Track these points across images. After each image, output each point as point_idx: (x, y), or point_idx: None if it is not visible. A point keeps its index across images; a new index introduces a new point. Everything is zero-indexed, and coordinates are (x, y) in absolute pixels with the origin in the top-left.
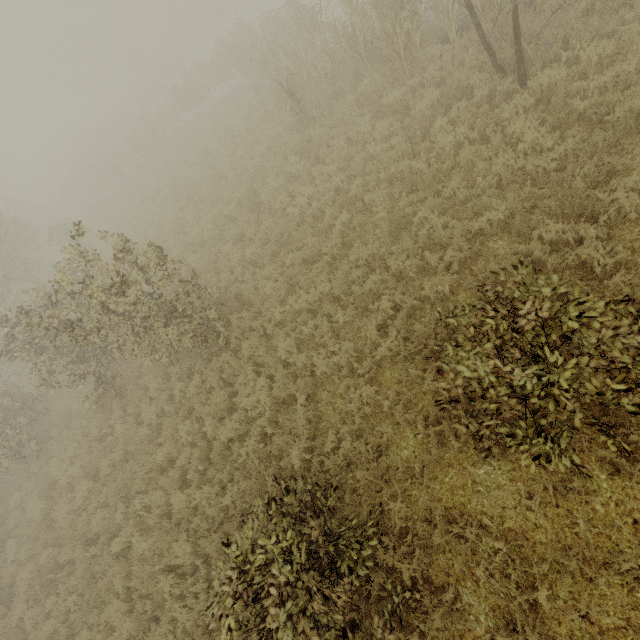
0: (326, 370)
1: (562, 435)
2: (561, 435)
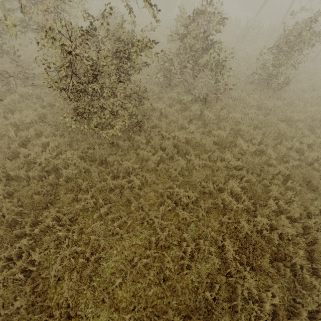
0: None
1: None
2: None
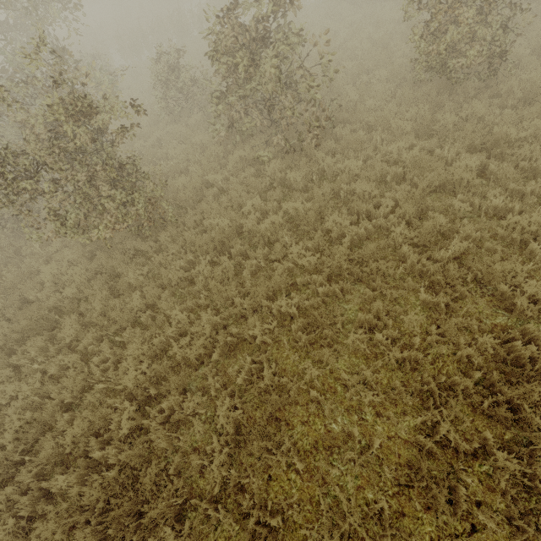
0: None
1: None
2: None
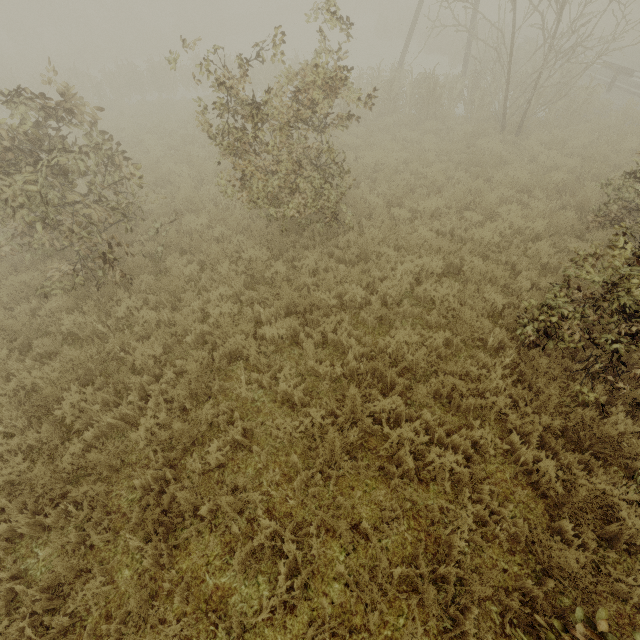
0: (482, 245)
1: None
2: None
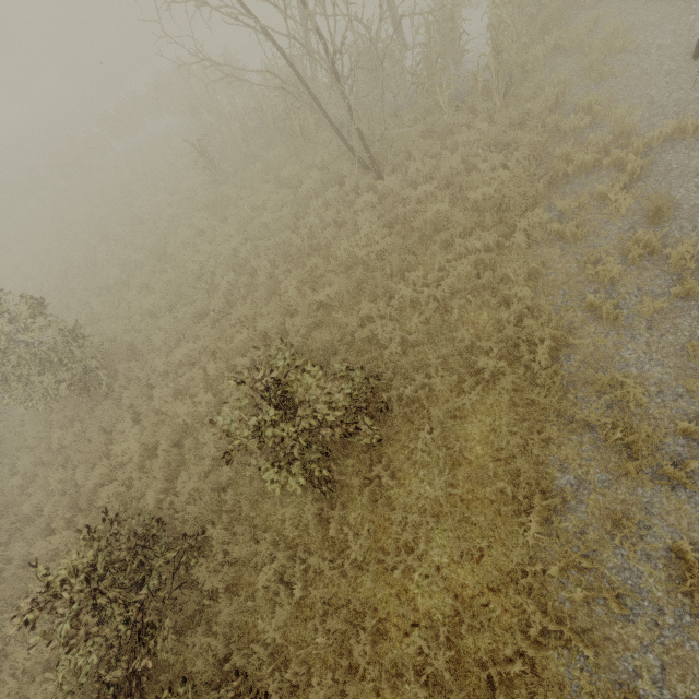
0: (191, 418)
1: (311, 466)
2: (310, 466)
